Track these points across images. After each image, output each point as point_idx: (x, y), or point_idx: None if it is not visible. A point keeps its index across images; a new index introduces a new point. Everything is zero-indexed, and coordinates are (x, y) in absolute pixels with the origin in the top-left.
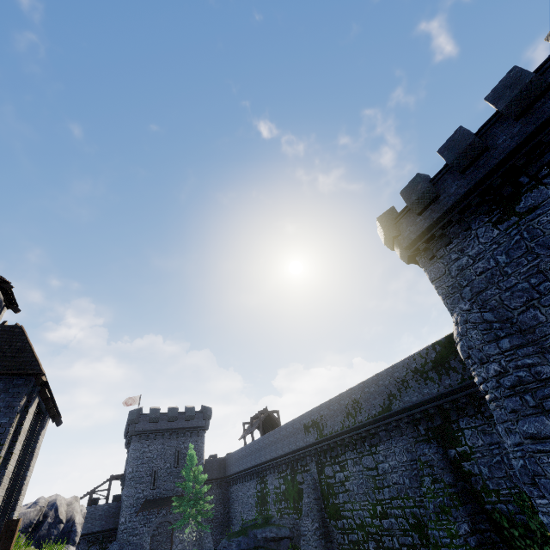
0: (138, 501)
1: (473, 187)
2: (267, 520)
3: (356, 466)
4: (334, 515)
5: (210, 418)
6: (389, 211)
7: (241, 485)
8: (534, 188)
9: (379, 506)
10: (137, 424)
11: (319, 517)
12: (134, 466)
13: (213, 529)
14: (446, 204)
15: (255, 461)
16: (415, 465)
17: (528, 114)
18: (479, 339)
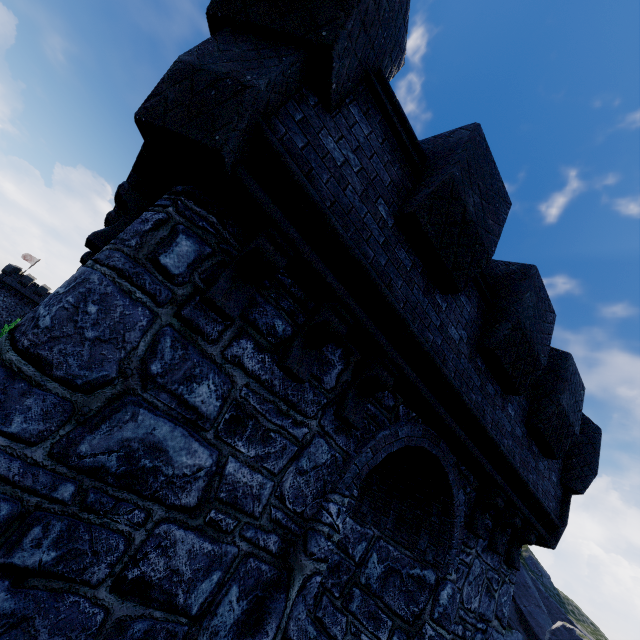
0: None
1: None
2: None
3: None
4: None
5: None
6: None
7: None
8: None
9: None
10: (7, 276)
11: None
12: None
13: None
14: None
15: None
16: None
17: None
18: None
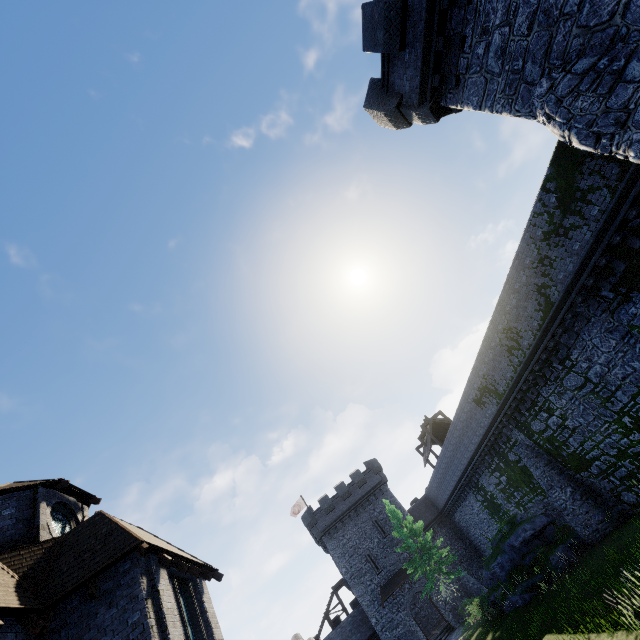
0: (375, 593)
1: None
2: (512, 522)
3: (562, 397)
4: (580, 465)
5: (380, 469)
6: (371, 87)
7: (461, 509)
8: None
9: (625, 418)
10: (316, 524)
11: (565, 480)
12: (345, 564)
13: (468, 569)
14: None
15: (456, 476)
16: (632, 339)
17: None
18: (593, 102)
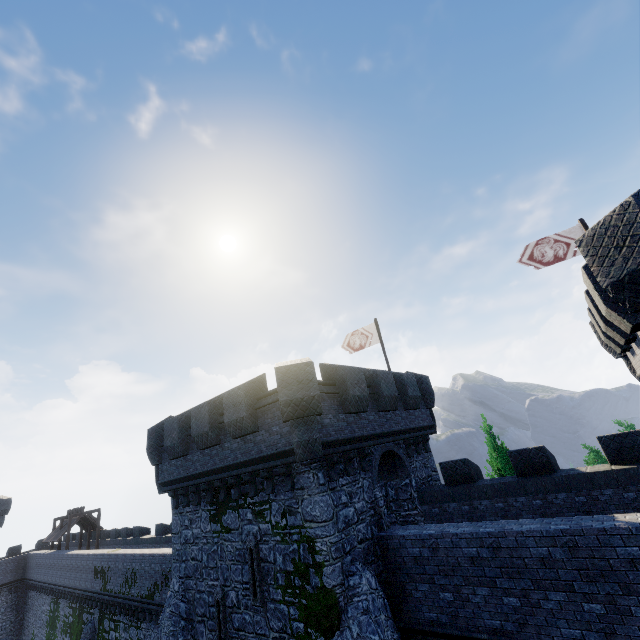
0: None
1: (204, 473)
2: None
3: (125, 632)
4: None
5: (6, 512)
6: (163, 424)
7: (38, 595)
8: (234, 510)
9: None
10: None
11: None
12: None
13: None
14: (189, 468)
15: (51, 579)
16: None
17: (243, 439)
18: (167, 633)
